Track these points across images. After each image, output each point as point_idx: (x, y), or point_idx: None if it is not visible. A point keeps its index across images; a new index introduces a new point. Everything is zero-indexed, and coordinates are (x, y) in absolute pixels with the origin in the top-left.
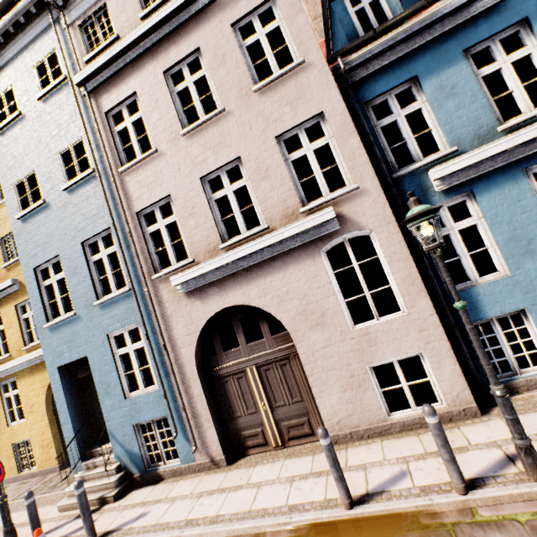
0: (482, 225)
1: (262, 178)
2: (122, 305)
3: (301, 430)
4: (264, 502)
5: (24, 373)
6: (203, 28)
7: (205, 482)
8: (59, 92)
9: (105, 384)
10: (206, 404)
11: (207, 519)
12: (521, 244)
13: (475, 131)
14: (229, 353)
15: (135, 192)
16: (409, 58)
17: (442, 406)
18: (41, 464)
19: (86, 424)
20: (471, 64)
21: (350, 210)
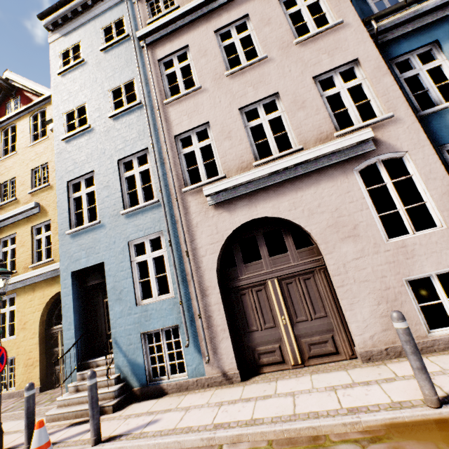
0: None
1: (298, 108)
2: (148, 215)
3: (324, 348)
4: (310, 406)
5: (25, 290)
6: (253, 1)
7: (220, 394)
8: (120, 46)
9: (117, 290)
10: (224, 313)
11: (241, 423)
12: None
13: None
14: (250, 265)
15: (176, 119)
16: (430, 27)
17: None
18: (21, 384)
19: (86, 334)
20: None
21: (384, 135)
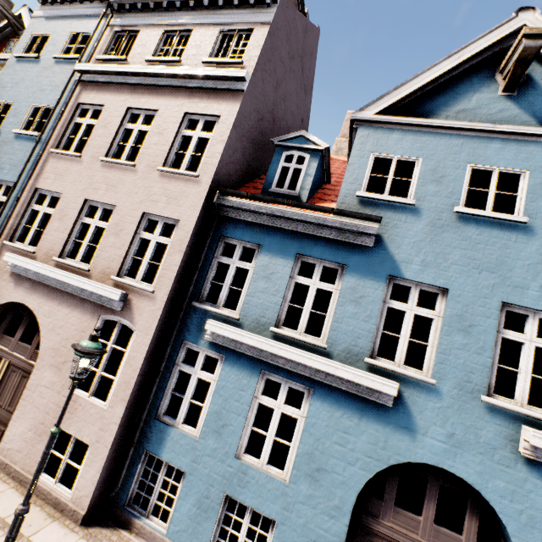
0: (213, 387)
1: (114, 233)
2: None
3: None
4: None
5: None
6: (171, 99)
7: None
8: (69, 64)
9: None
10: None
11: None
12: (219, 422)
13: (259, 316)
14: (5, 337)
15: (47, 173)
16: (268, 229)
17: (70, 496)
18: None
19: None
20: (298, 267)
21: (137, 303)
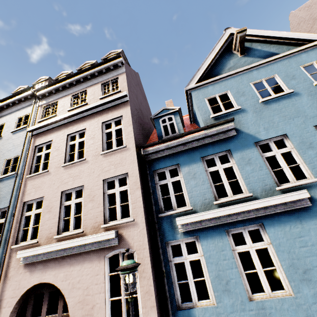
0: (203, 261)
1: (90, 200)
2: None
3: None
4: None
5: None
6: (90, 120)
7: None
8: (21, 131)
9: None
10: None
11: None
12: (222, 282)
13: (203, 200)
14: None
15: (29, 190)
16: (177, 154)
17: None
18: None
19: None
20: (205, 164)
21: (127, 233)
